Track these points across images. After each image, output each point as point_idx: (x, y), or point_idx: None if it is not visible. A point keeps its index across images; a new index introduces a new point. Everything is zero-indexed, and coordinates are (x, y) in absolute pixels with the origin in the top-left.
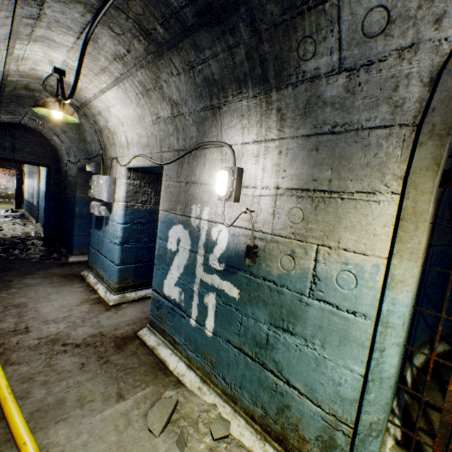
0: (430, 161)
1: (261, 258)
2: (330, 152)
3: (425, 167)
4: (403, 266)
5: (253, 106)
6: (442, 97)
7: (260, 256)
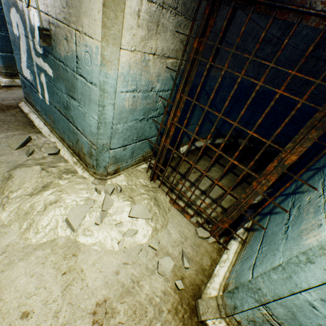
0: None
1: (56, 43)
2: None
3: None
4: (110, 50)
5: None
6: None
7: (55, 40)
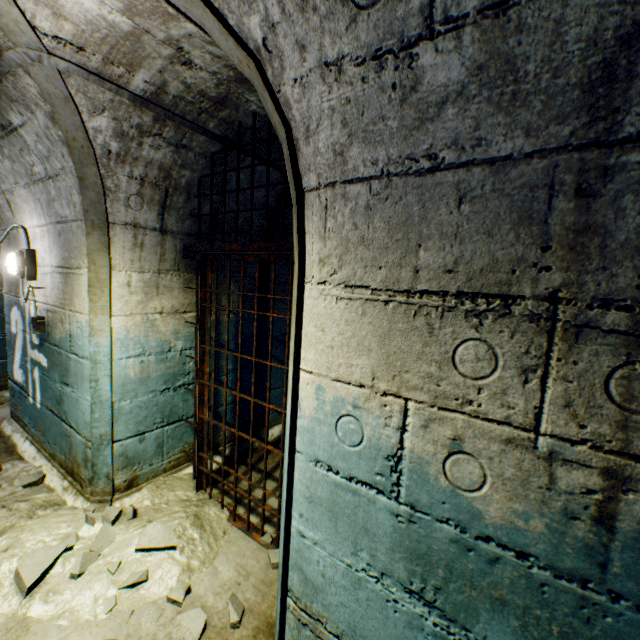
0: (101, 245)
1: (53, 328)
2: (65, 238)
3: (98, 249)
4: (100, 319)
5: (28, 195)
6: (90, 203)
7: (52, 326)
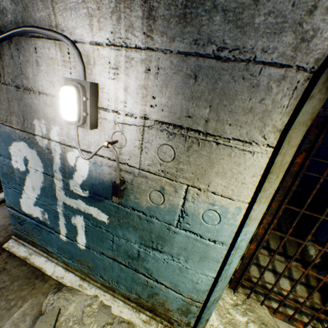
0: (309, 116)
1: (129, 191)
2: (211, 85)
3: (303, 121)
4: (259, 208)
5: None
6: None
7: (128, 188)
